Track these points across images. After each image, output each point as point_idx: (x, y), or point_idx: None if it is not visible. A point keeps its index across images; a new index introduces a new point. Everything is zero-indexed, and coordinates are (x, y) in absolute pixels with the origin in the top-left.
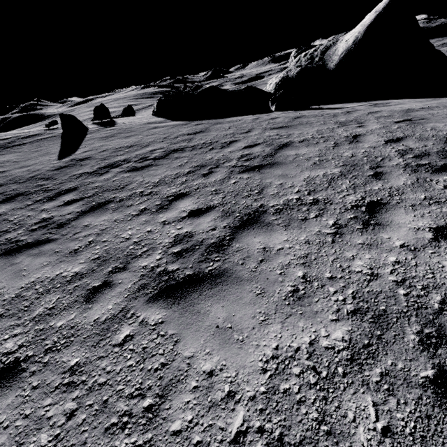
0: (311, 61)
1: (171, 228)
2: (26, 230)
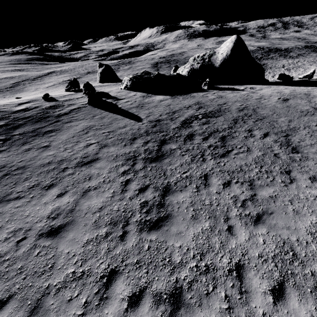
0: (203, 61)
1: (266, 140)
2: (211, 150)
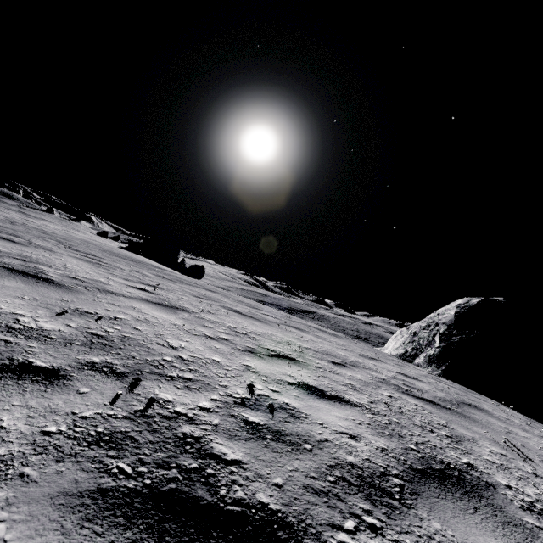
0: None
1: None
2: None
